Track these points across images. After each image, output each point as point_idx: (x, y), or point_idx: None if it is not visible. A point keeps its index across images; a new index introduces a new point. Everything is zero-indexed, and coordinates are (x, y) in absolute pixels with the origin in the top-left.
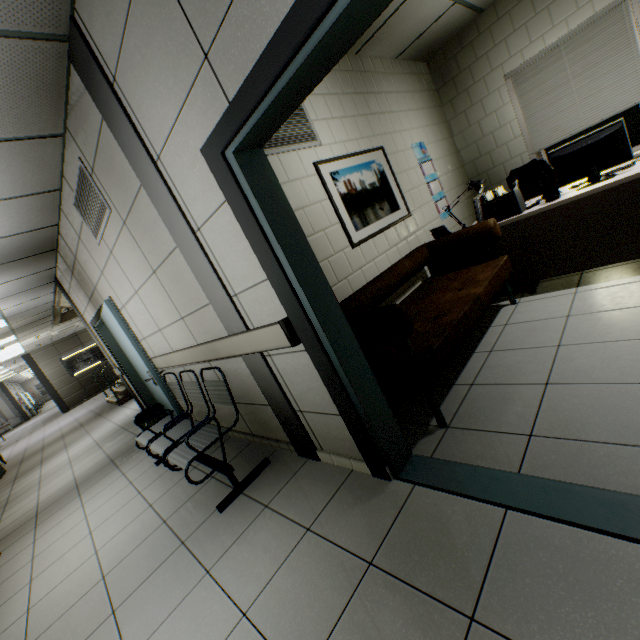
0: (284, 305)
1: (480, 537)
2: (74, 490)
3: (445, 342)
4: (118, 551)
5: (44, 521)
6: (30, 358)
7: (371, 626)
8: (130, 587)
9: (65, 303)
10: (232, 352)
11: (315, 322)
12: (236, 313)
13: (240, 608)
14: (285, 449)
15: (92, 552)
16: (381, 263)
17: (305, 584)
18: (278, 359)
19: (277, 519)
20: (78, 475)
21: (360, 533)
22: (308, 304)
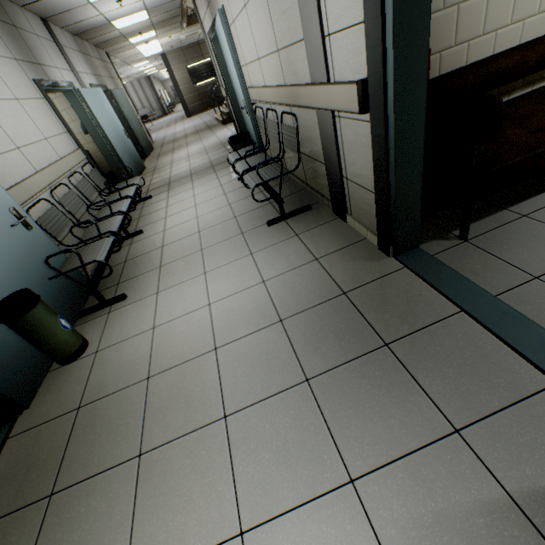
0: (368, 62)
1: (426, 315)
2: (189, 177)
3: (526, 162)
4: (208, 222)
5: (173, 189)
6: (166, 59)
7: (327, 319)
8: (211, 242)
9: (190, 3)
10: (309, 103)
11: (390, 93)
12: (323, 59)
13: (262, 278)
14: (325, 204)
15: (195, 217)
16: (532, 27)
17: (301, 284)
18: (344, 123)
19: (300, 245)
20: (192, 168)
21: (347, 276)
22: (392, 68)
